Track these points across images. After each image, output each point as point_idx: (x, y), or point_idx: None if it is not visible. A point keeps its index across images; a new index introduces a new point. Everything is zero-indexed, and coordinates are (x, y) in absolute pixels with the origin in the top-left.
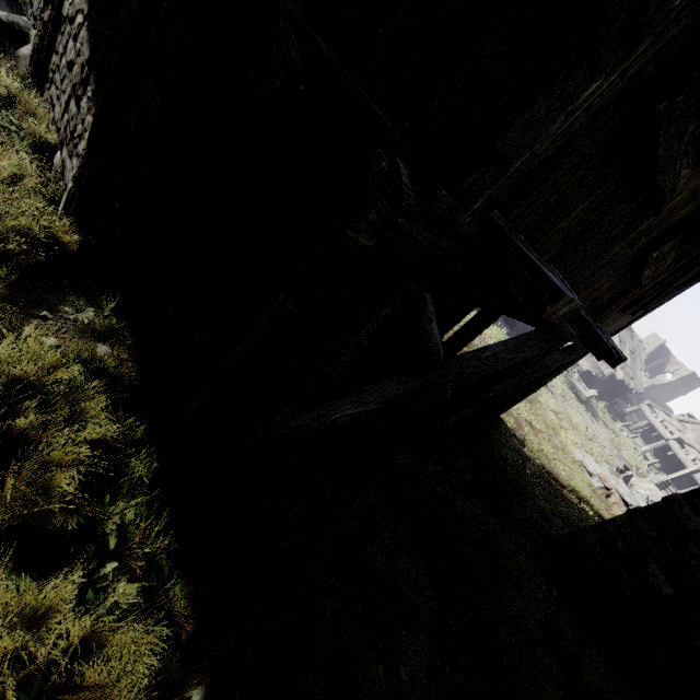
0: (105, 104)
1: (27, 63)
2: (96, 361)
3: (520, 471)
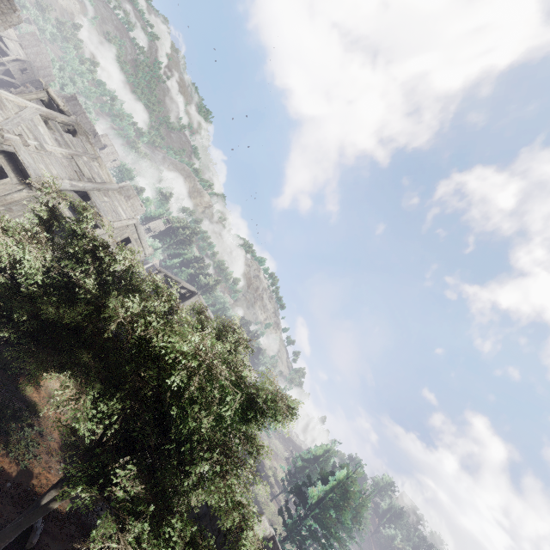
0: None
1: None
2: None
3: None
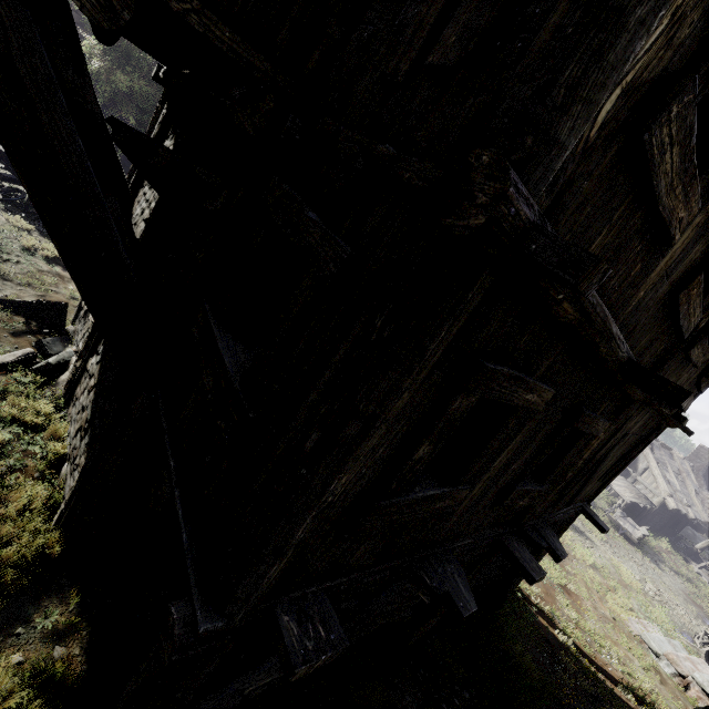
0: (88, 465)
1: (63, 388)
2: (47, 672)
3: (528, 679)
